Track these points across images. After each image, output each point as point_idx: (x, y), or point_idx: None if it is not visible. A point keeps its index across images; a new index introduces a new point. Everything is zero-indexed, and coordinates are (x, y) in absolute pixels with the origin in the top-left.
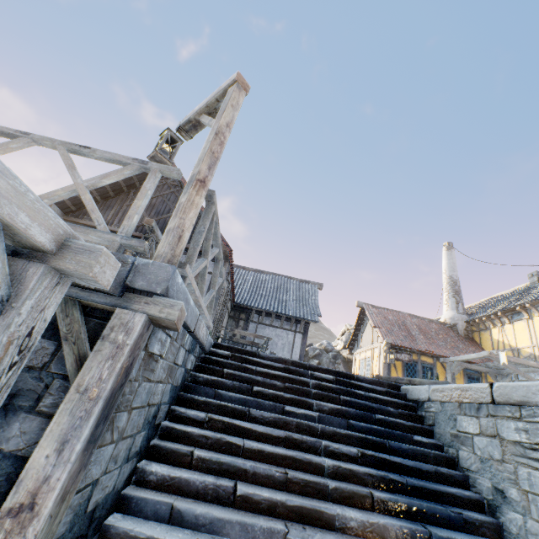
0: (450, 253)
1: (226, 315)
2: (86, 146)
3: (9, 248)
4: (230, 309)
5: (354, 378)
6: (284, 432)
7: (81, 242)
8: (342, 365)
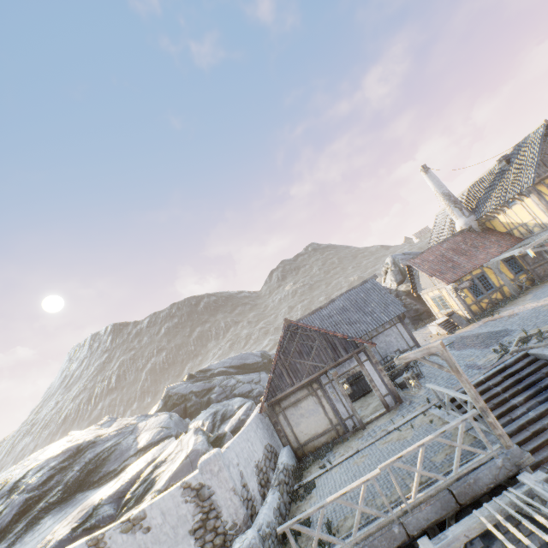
0: (430, 175)
1: None
2: (442, 431)
3: (534, 494)
4: None
5: (506, 367)
6: (529, 432)
7: (543, 479)
8: (408, 299)
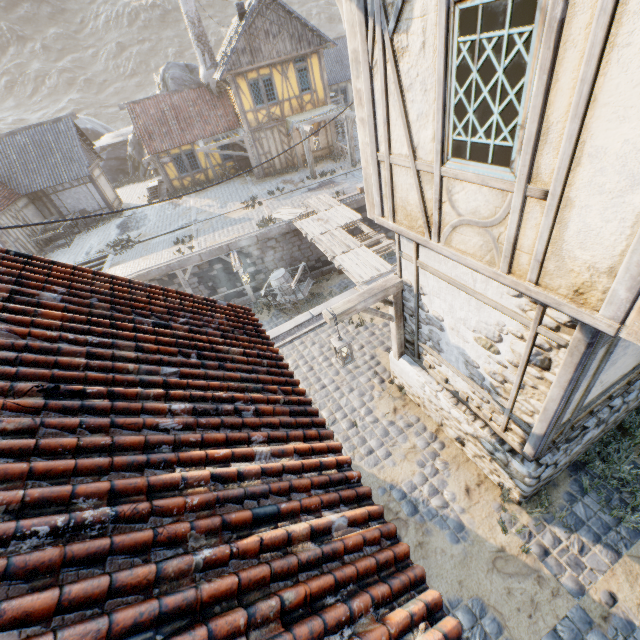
0: None
1: (28, 209)
2: None
3: None
4: (26, 197)
5: (91, 262)
6: None
7: None
8: None
